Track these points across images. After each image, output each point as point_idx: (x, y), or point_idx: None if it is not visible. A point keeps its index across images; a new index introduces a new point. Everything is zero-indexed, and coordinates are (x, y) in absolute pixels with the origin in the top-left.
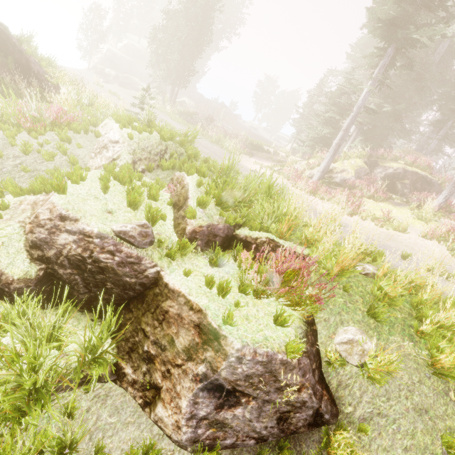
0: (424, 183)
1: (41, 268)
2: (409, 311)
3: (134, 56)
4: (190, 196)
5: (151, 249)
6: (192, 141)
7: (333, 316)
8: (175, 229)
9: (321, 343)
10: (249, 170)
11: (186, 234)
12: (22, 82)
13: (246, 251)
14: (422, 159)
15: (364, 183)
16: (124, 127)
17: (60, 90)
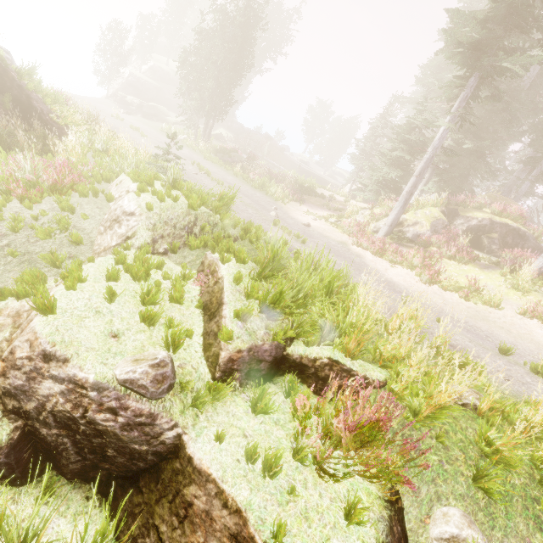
0: (516, 236)
1: (16, 426)
2: (530, 470)
3: (162, 80)
4: (225, 301)
5: (170, 398)
6: (229, 204)
7: (425, 484)
8: (204, 352)
9: (410, 529)
10: (300, 223)
11: (219, 365)
12: (21, 123)
13: (302, 394)
14: (513, 207)
15: (442, 238)
16: (143, 192)
17: (66, 137)
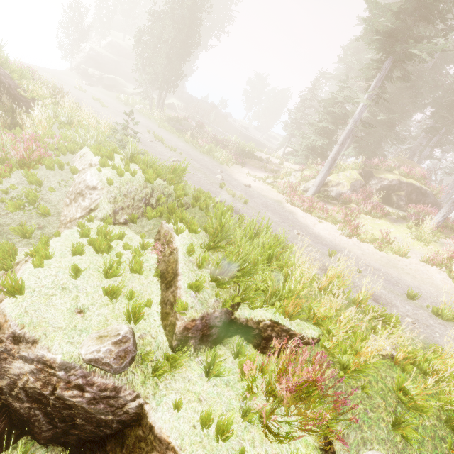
0: (419, 194)
1: None
2: (437, 412)
3: (119, 55)
4: (179, 272)
5: (132, 370)
6: (181, 174)
7: (353, 430)
8: (162, 321)
9: None
10: (242, 184)
11: (176, 334)
12: None
13: (249, 360)
14: (417, 170)
15: (360, 197)
16: (104, 167)
17: (32, 112)
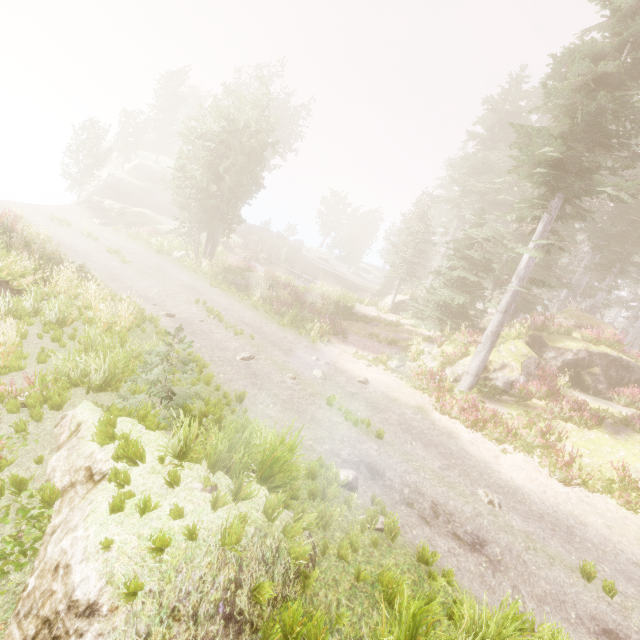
0: (620, 368)
1: None
2: None
3: (150, 180)
4: None
5: None
6: (286, 461)
7: None
8: None
9: None
10: (355, 379)
11: None
12: None
13: None
14: (607, 332)
15: (543, 386)
16: (119, 510)
17: None
